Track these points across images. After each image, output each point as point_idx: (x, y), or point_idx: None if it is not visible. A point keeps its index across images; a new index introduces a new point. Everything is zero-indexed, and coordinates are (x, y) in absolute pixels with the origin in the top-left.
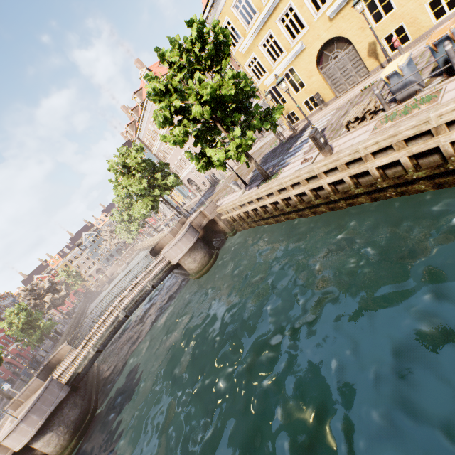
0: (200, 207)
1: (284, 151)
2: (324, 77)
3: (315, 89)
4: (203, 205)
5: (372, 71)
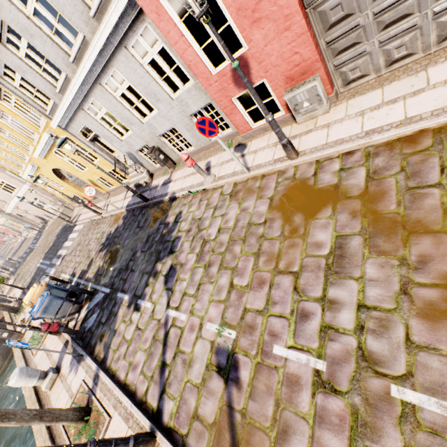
0: (21, 266)
1: (56, 251)
2: (75, 184)
3: (73, 191)
4: (22, 266)
5: (105, 193)
